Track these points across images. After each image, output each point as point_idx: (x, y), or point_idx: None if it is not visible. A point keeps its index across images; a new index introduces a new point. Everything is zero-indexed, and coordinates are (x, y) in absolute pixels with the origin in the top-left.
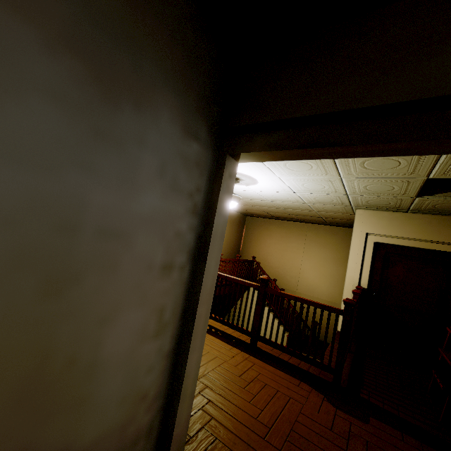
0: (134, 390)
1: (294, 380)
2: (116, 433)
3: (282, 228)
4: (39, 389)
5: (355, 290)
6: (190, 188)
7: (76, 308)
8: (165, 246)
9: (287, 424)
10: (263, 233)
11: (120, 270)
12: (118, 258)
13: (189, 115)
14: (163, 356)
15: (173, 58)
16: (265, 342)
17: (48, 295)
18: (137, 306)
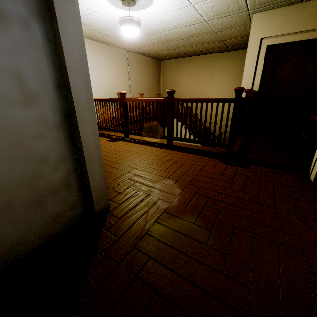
0: (26, 153)
1: (198, 156)
2: (23, 185)
3: (191, 64)
4: None
5: (247, 89)
6: None
7: None
8: None
9: (190, 177)
10: (176, 73)
11: None
12: None
13: None
14: (49, 126)
15: None
16: (177, 139)
17: None
18: None
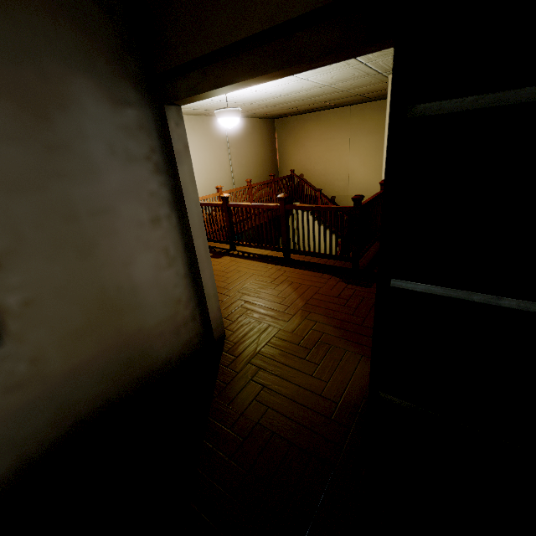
0: (170, 298)
1: (318, 275)
2: (169, 320)
3: (321, 123)
4: (109, 303)
5: (382, 181)
6: (144, 152)
7: (104, 261)
8: (145, 206)
9: (304, 301)
10: (299, 137)
11: (120, 233)
12: (114, 225)
13: (109, 85)
14: (182, 277)
15: (64, 38)
16: (295, 253)
17: (84, 258)
18: (145, 251)
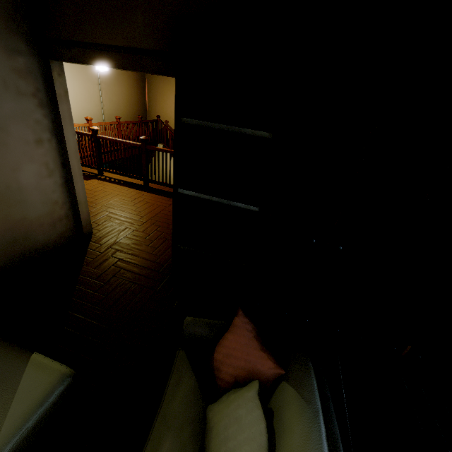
0: (49, 200)
1: (167, 199)
2: (48, 215)
3: None
4: None
5: None
6: (32, 90)
7: None
8: (31, 130)
9: (154, 214)
10: (166, 88)
11: (10, 146)
12: (5, 140)
13: (5, 37)
14: (59, 186)
15: None
16: (152, 182)
17: None
18: (30, 162)
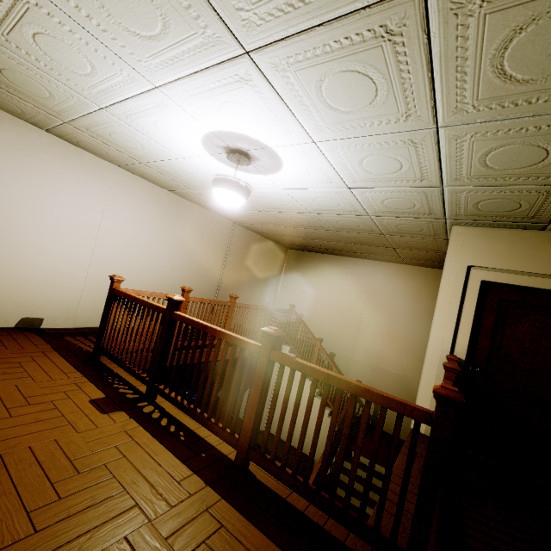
0: None
1: None
2: None
3: (337, 267)
4: None
5: (449, 363)
6: None
7: None
8: None
9: None
10: (309, 273)
11: None
12: None
13: None
14: None
15: None
16: (262, 464)
17: None
18: None
